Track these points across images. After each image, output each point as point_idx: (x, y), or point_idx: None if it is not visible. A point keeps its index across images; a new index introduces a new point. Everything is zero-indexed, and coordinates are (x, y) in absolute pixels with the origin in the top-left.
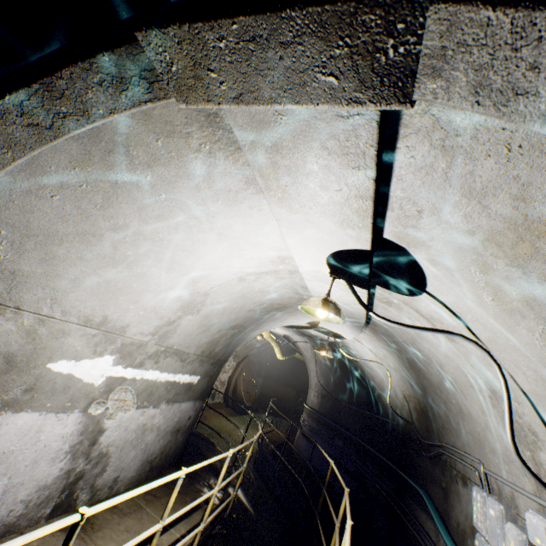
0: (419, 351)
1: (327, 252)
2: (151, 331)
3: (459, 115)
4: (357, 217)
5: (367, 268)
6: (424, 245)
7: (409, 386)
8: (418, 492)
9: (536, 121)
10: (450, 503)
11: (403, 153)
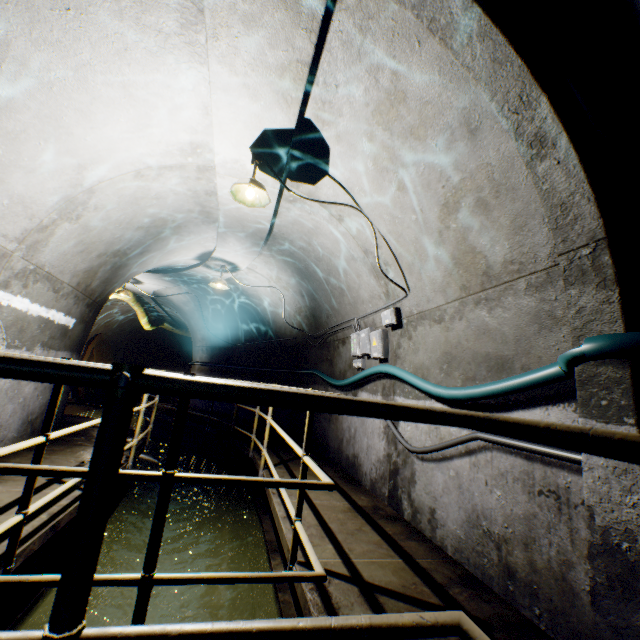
0: (313, 253)
1: (254, 131)
2: (17, 236)
3: (373, 3)
4: (293, 87)
5: (287, 152)
6: (335, 122)
7: (301, 299)
8: (312, 374)
9: (410, 10)
10: (334, 365)
11: (335, 27)
